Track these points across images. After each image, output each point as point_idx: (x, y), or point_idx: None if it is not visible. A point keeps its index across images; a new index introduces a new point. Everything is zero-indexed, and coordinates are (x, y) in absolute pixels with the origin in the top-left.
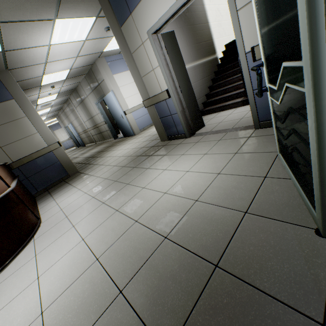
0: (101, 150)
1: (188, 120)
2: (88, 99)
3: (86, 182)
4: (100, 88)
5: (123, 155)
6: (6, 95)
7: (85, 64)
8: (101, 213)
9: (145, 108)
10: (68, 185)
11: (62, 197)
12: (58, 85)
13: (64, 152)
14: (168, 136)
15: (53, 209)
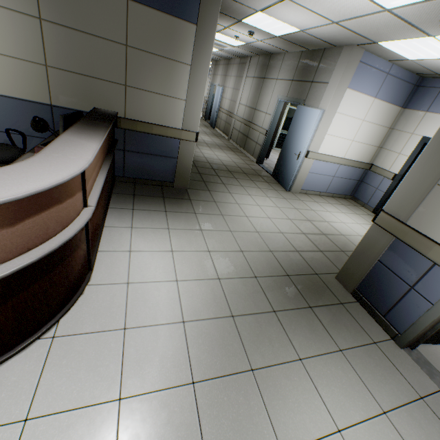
0: (231, 168)
1: (433, 328)
2: (274, 83)
3: (188, 241)
4: (306, 88)
5: (261, 233)
6: (191, 10)
7: (327, 39)
8: (177, 432)
9: (336, 167)
10: (163, 209)
11: (143, 240)
12: (259, 36)
13: (193, 152)
14: (357, 290)
15: (120, 259)
